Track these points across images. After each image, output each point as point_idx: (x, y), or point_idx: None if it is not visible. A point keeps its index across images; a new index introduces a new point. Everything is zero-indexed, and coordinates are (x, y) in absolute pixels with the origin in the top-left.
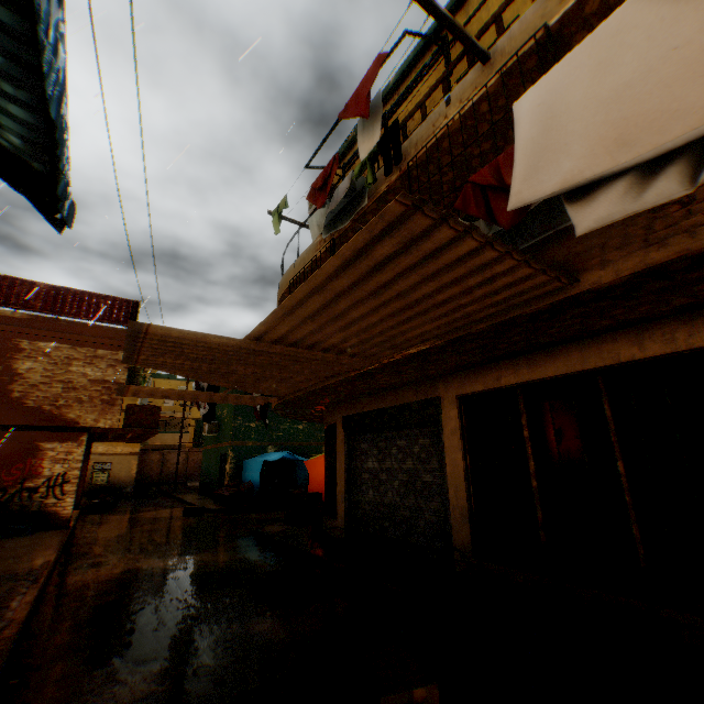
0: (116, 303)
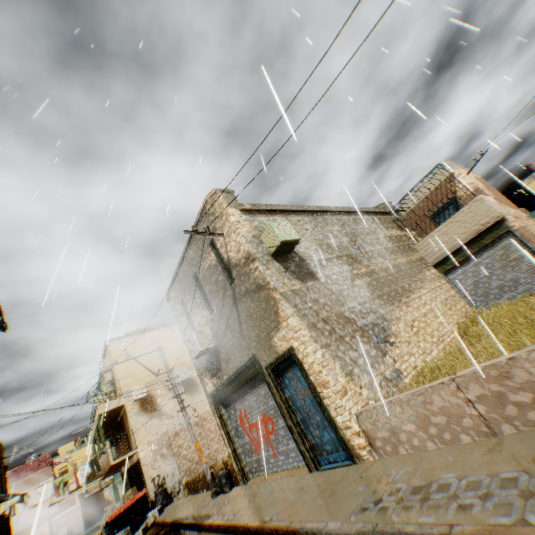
0: (41, 459)
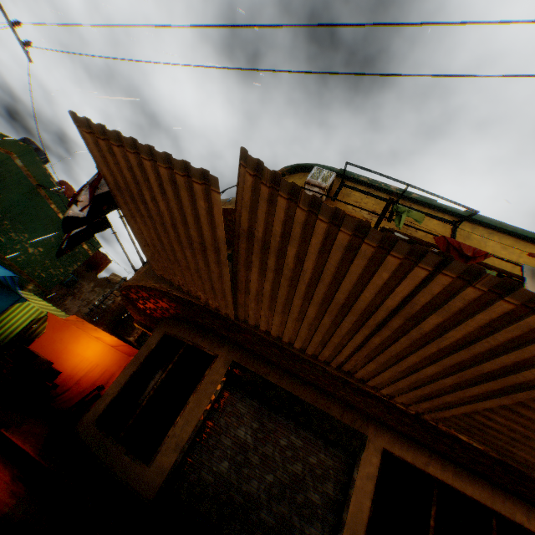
0: None
